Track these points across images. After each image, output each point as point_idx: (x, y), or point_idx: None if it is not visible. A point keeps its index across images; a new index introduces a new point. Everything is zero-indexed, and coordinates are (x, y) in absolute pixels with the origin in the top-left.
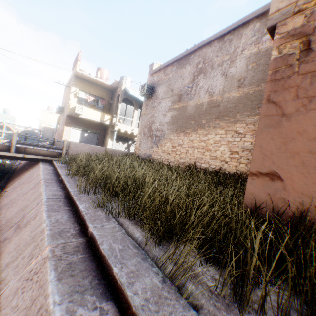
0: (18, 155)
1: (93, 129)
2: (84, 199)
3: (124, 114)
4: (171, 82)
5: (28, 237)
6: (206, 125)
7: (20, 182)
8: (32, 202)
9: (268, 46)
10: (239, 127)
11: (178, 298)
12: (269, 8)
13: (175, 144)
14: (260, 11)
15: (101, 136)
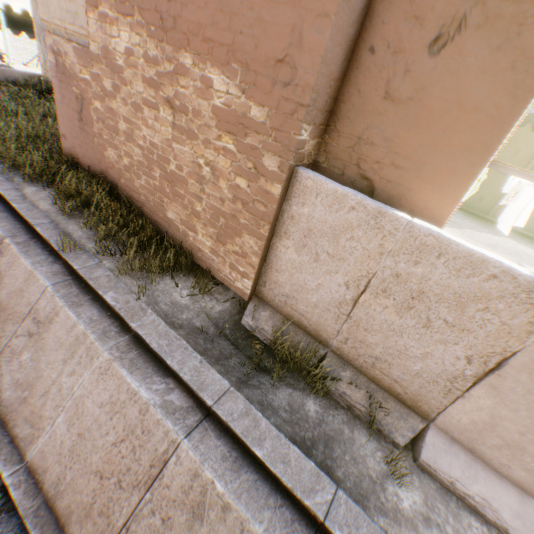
0: None
1: None
2: None
3: None
4: None
5: None
6: None
7: None
8: None
9: None
10: None
11: (12, 182)
12: None
13: None
14: None
15: None
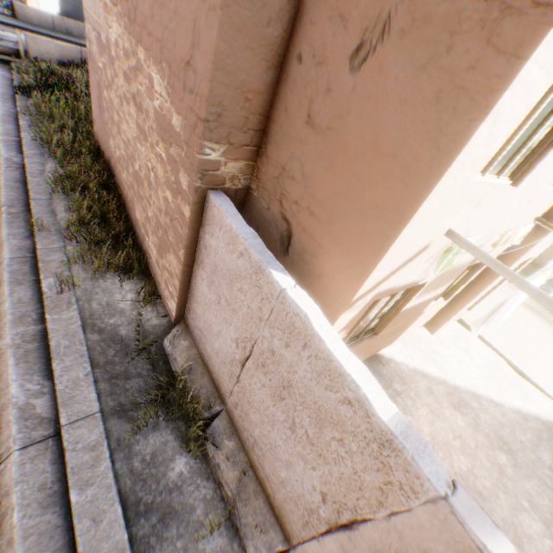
0: None
1: None
2: (27, 119)
3: None
4: None
5: None
6: None
7: None
8: None
9: None
10: None
11: (43, 157)
12: None
13: None
14: None
15: None
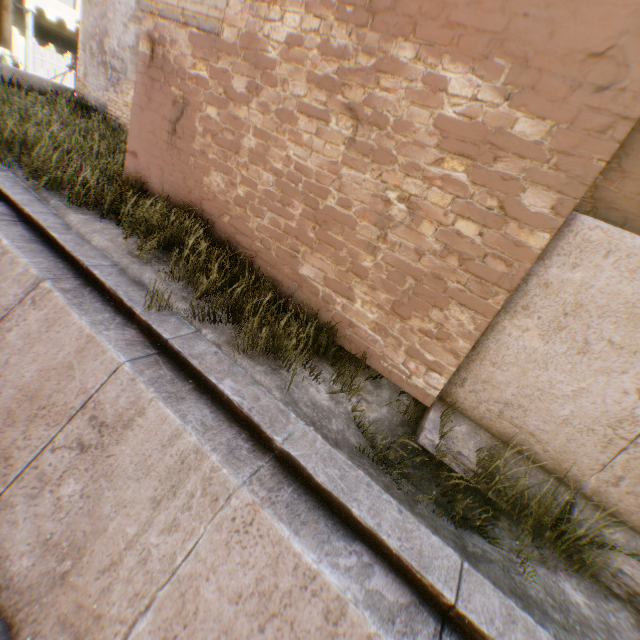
0: None
1: None
2: None
3: None
4: None
5: None
6: None
7: None
8: None
9: None
10: None
11: (46, 204)
12: None
13: None
14: None
15: None
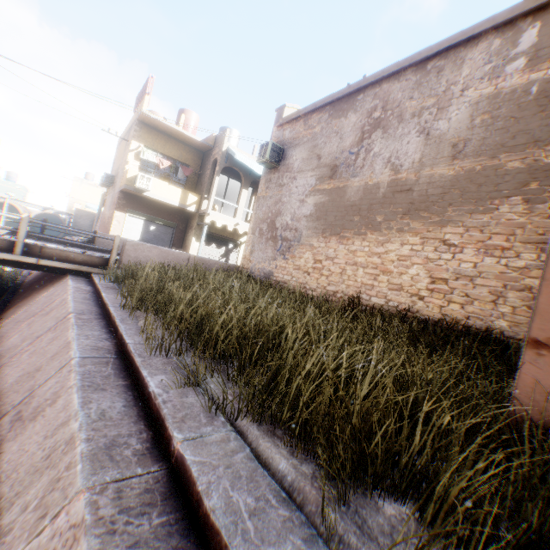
0: (26, 260)
1: (165, 219)
2: (156, 364)
3: (221, 195)
4: (318, 142)
5: (39, 451)
6: (384, 225)
7: (28, 311)
8: (50, 360)
9: (517, 83)
10: (450, 232)
11: None
12: (522, 11)
13: (319, 256)
14: (504, 17)
15: (179, 232)
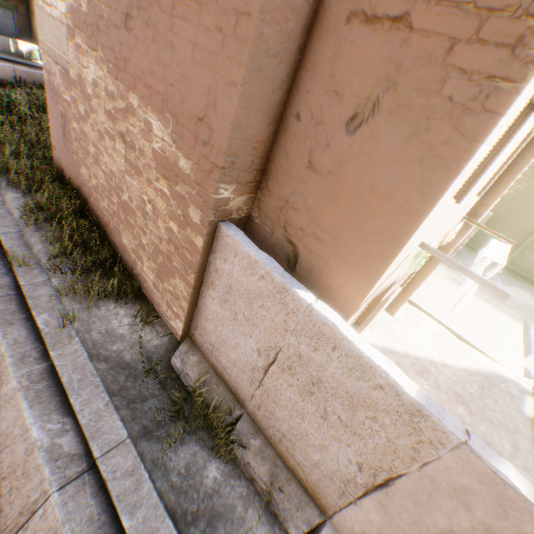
0: None
1: None
2: None
3: None
4: None
5: None
6: None
7: None
8: None
9: None
10: None
11: None
12: None
13: None
14: None
15: (23, 18)
